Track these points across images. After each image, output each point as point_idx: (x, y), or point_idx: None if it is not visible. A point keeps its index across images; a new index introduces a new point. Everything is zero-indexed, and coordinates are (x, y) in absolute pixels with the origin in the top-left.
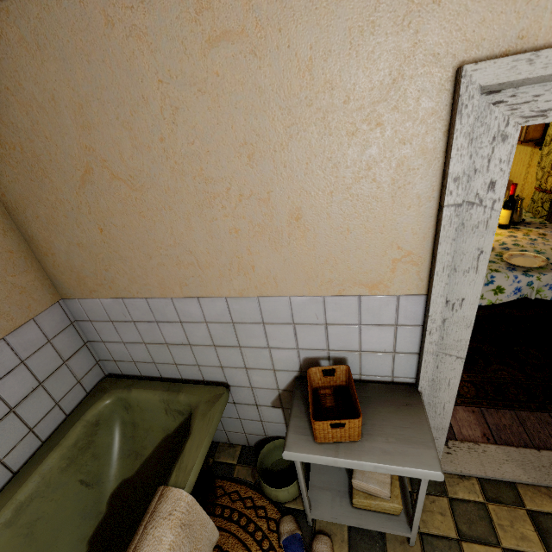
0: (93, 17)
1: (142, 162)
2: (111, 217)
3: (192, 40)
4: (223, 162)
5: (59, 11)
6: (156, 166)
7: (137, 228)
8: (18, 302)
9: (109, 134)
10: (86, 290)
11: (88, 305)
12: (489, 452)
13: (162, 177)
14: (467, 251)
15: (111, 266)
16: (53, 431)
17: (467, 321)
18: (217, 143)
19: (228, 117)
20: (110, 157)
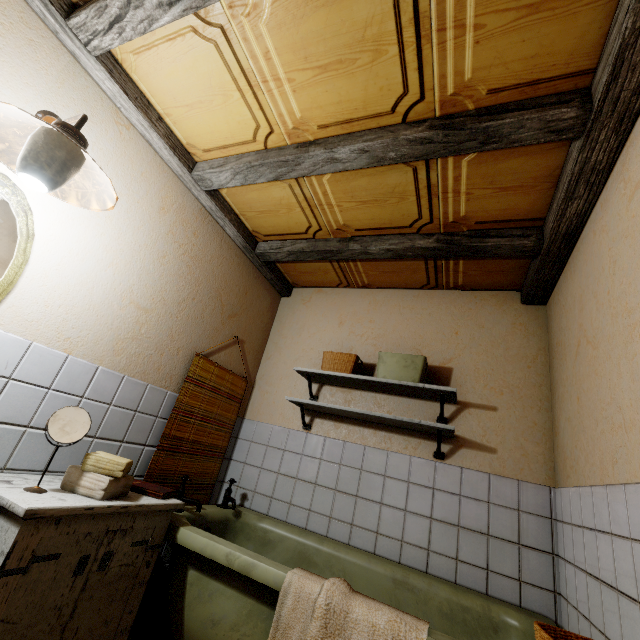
0: (590, 238)
1: (599, 320)
2: (583, 383)
3: (622, 208)
4: (638, 286)
5: (581, 247)
6: (605, 318)
7: (593, 389)
8: (516, 459)
9: (588, 308)
10: (565, 475)
11: (564, 497)
12: None
13: (607, 327)
14: None
15: (578, 441)
16: (467, 587)
17: None
18: (634, 271)
19: (639, 242)
20: (587, 326)
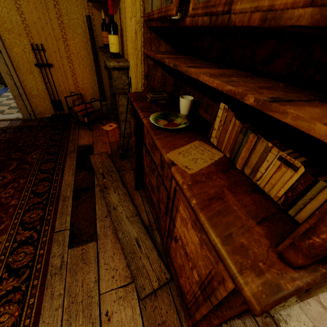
0: None
1: None
2: None
3: None
4: None
5: None
6: None
7: None
8: None
9: None
10: None
11: None
12: (1, 118)
13: None
14: None
15: None
16: None
17: None
18: None
19: None
20: None
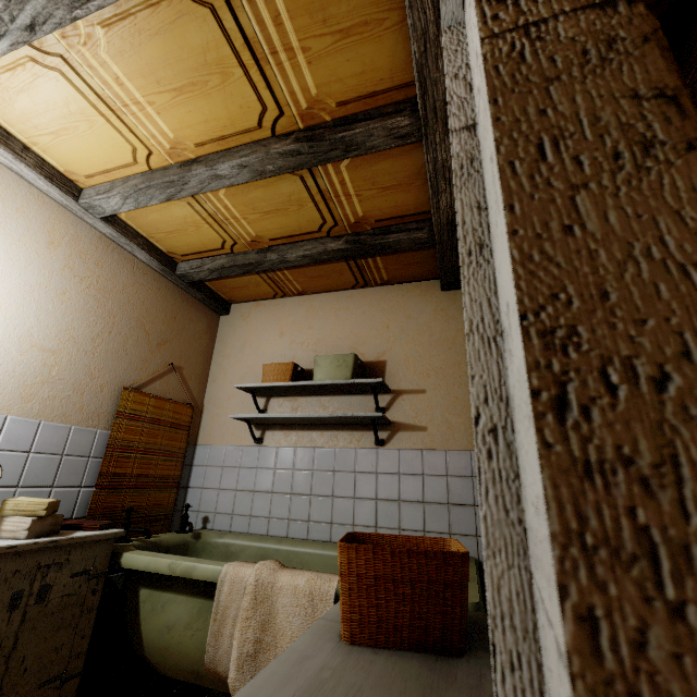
0: None
1: None
2: None
3: None
4: None
5: None
6: None
7: None
8: (443, 432)
9: None
10: None
11: None
12: None
13: None
14: (489, 181)
15: None
16: None
17: (523, 389)
18: None
19: None
20: None
